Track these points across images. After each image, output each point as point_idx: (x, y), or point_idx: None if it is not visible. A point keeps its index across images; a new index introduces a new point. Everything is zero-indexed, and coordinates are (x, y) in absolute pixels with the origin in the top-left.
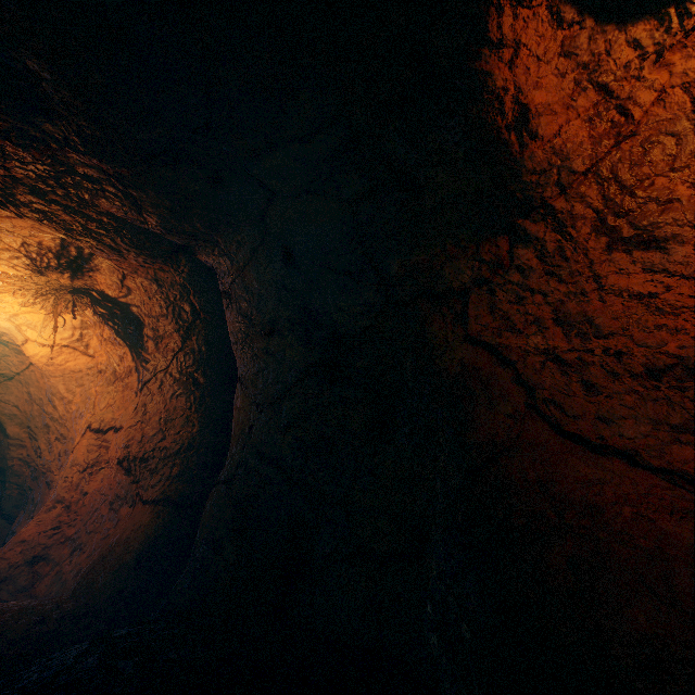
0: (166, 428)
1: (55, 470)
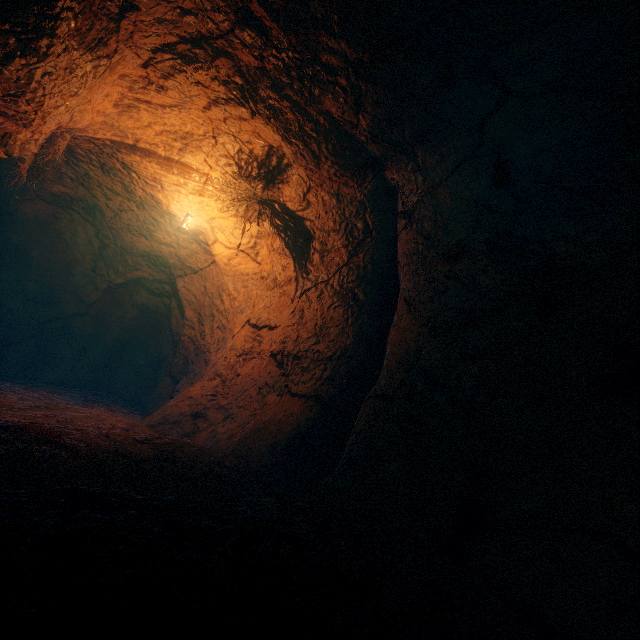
0: (321, 334)
1: (213, 352)
